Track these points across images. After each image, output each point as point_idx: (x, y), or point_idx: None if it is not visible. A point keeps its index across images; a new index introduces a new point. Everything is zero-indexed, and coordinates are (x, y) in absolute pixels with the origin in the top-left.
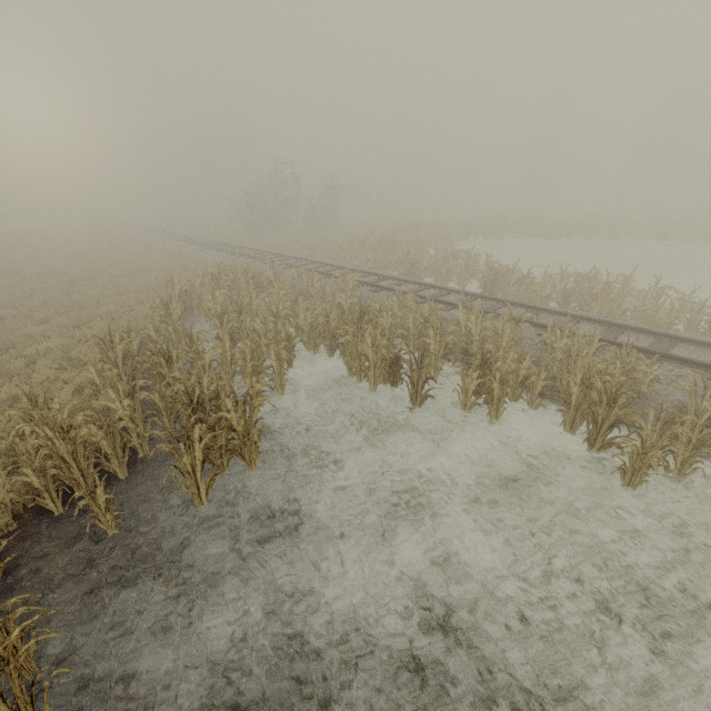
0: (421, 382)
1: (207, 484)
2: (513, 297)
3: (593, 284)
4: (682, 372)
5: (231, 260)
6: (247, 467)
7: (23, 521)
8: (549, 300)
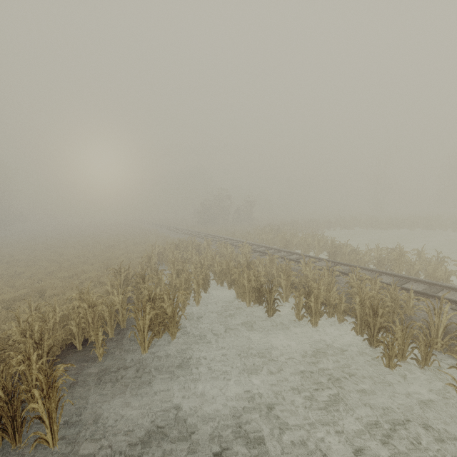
0: (272, 301)
1: (149, 340)
2: (347, 261)
3: (390, 253)
4: (439, 305)
5: (188, 238)
6: (171, 336)
7: (64, 351)
8: (368, 263)
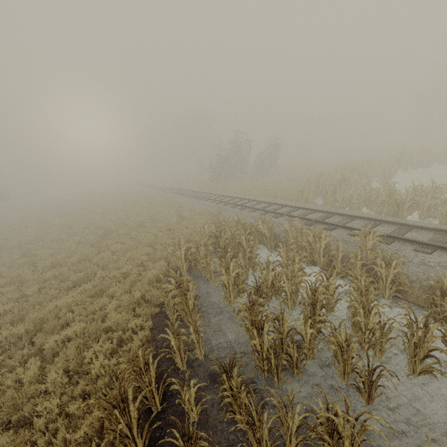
0: None
1: None
2: None
3: None
4: None
5: (215, 209)
6: None
7: None
8: None
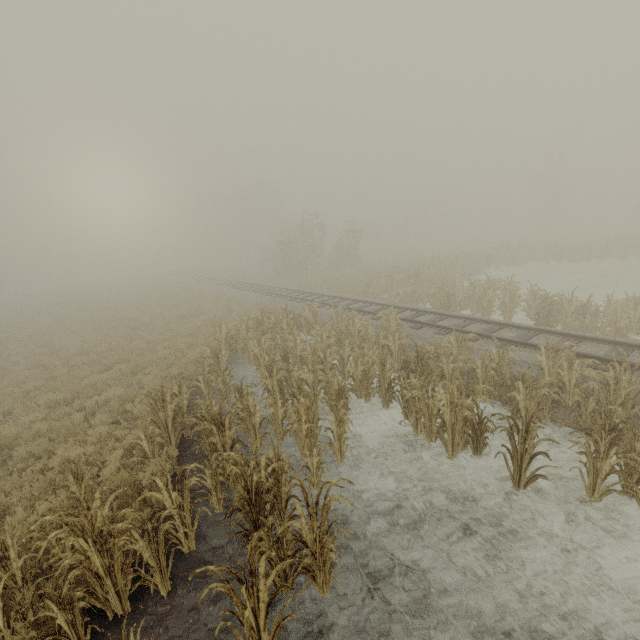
0: (527, 457)
1: (271, 633)
2: (577, 328)
3: None
4: None
5: (269, 301)
6: (318, 590)
7: None
8: (629, 332)
